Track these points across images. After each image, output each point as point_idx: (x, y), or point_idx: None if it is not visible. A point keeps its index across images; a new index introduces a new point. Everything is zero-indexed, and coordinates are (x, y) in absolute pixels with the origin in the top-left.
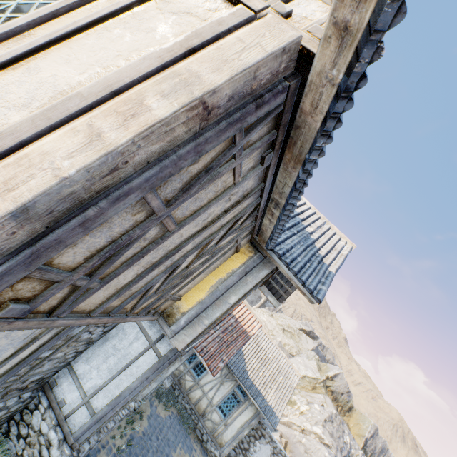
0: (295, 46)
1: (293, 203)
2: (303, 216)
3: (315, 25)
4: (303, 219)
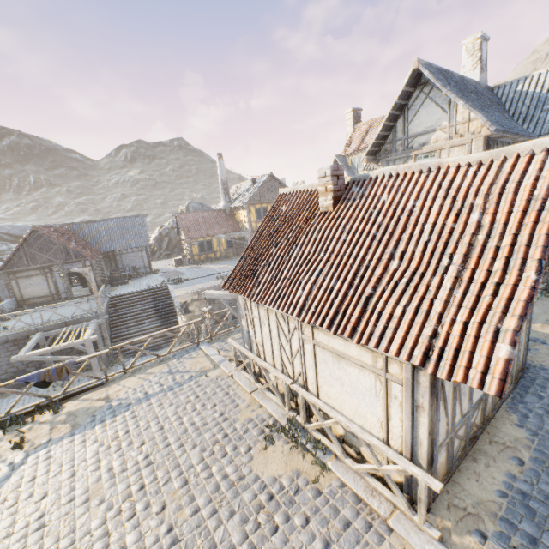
0: (484, 138)
1: (519, 135)
2: (545, 88)
3: (481, 129)
4: (547, 90)
